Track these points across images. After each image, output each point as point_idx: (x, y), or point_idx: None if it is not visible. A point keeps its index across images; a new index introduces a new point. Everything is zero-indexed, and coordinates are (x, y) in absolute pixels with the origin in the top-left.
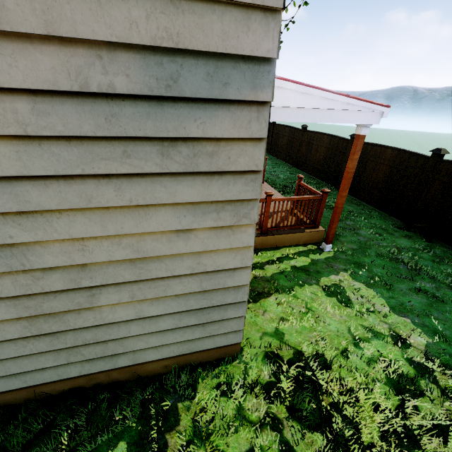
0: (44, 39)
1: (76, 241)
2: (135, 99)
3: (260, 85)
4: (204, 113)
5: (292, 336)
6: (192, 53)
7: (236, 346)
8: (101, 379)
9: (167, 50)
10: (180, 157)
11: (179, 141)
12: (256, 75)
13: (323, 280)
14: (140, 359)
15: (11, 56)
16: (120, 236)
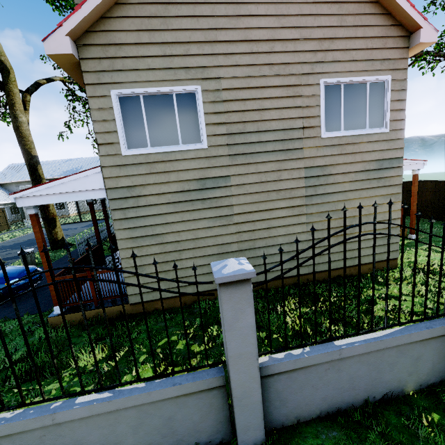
0: (360, 162)
1: (354, 208)
2: (373, 170)
3: (400, 163)
4: (387, 171)
5: (418, 262)
6: (385, 159)
7: (396, 261)
8: (347, 272)
9: (380, 159)
10: (381, 182)
11: (381, 178)
12: (399, 161)
13: (419, 247)
14: (362, 262)
15: (354, 166)
16: (364, 207)
